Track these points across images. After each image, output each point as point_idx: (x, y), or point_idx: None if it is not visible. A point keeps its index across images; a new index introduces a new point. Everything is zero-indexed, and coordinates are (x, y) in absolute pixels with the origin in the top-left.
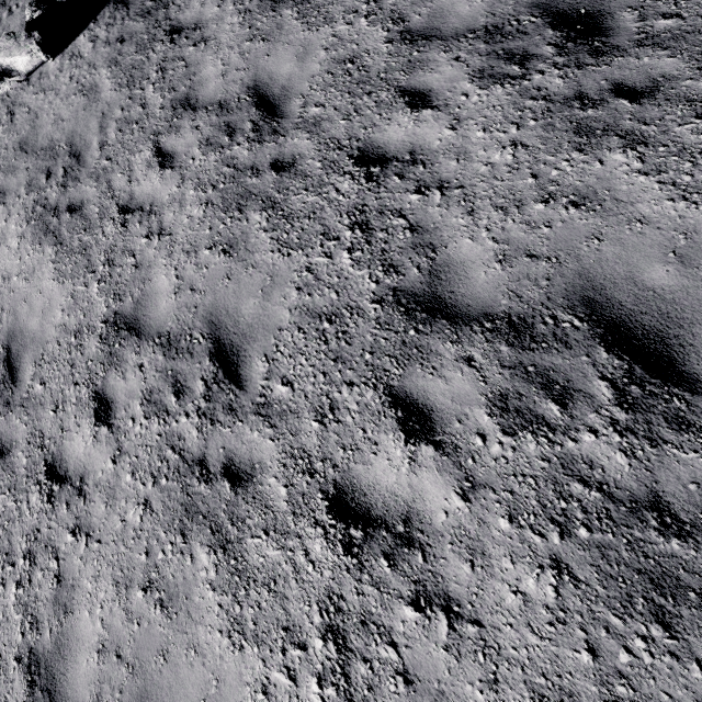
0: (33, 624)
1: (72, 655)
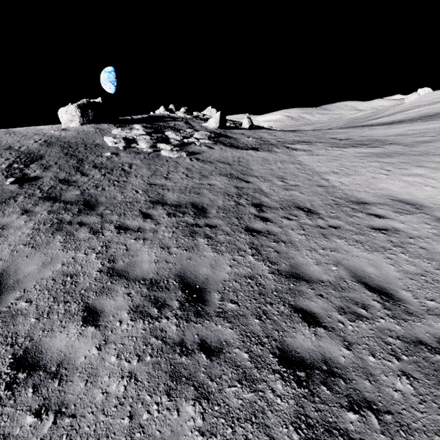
0: None
1: None
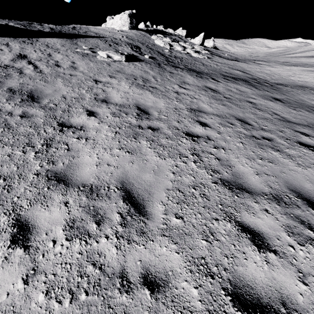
0: (214, 172)
1: (245, 177)
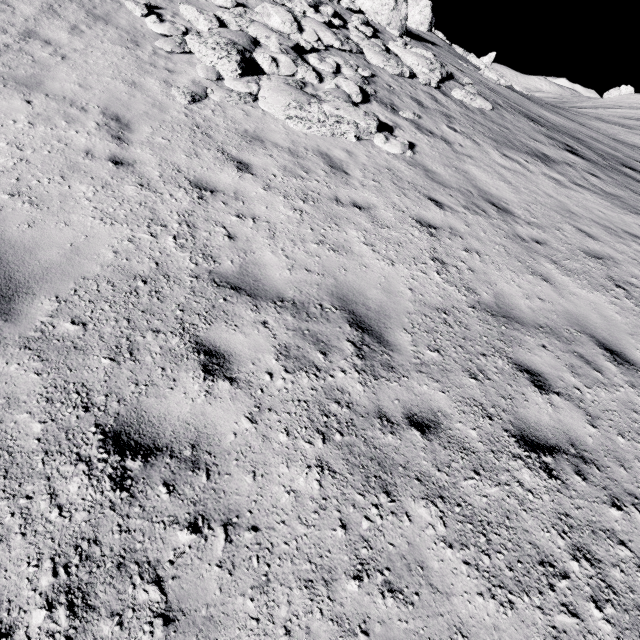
0: None
1: None
